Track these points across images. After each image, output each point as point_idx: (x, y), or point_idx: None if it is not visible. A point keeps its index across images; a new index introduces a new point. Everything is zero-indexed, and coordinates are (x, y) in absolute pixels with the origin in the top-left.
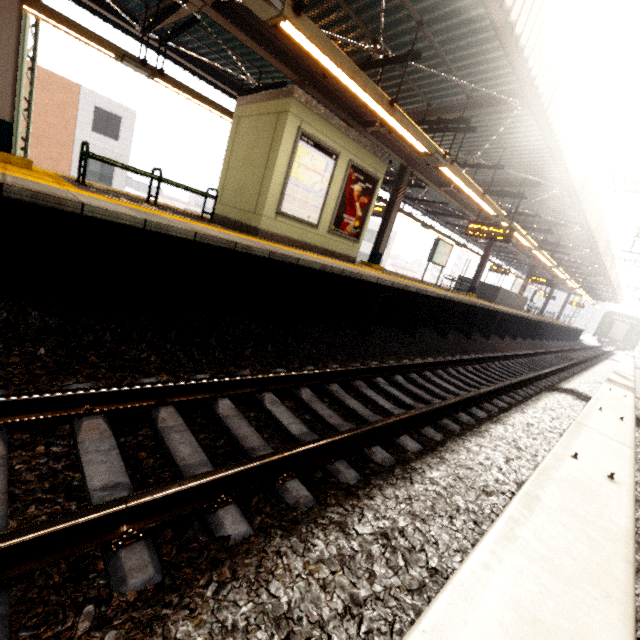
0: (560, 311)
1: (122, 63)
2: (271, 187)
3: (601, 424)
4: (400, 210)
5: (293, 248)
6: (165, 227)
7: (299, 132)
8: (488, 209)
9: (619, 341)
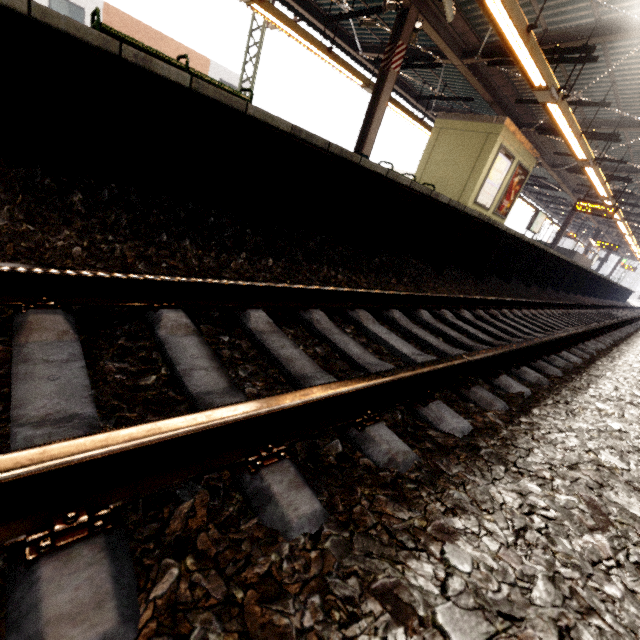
0: (610, 274)
1: (363, 88)
2: (476, 185)
3: None
4: None
5: None
6: (510, 230)
7: (501, 147)
8: (601, 192)
9: None
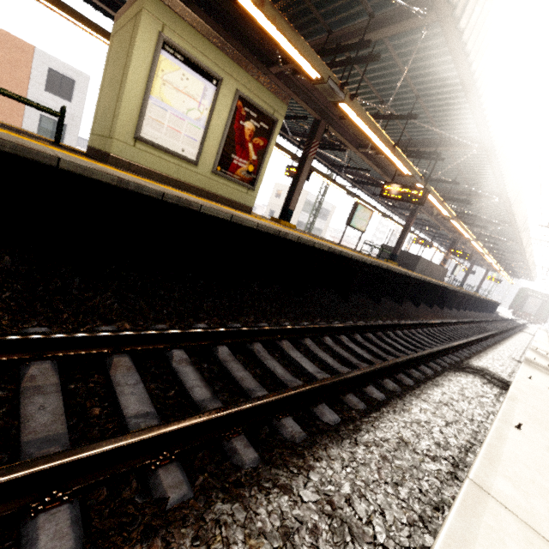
0: (479, 285)
1: None
2: (124, 103)
3: (523, 476)
4: (324, 175)
5: (155, 182)
6: None
7: (160, 39)
8: (401, 167)
9: (532, 315)
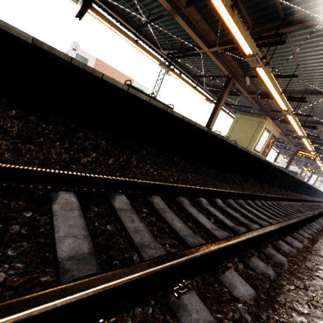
0: (313, 184)
1: (206, 100)
2: (255, 143)
3: None
4: None
5: None
6: (275, 165)
7: (265, 128)
8: (309, 148)
9: None
